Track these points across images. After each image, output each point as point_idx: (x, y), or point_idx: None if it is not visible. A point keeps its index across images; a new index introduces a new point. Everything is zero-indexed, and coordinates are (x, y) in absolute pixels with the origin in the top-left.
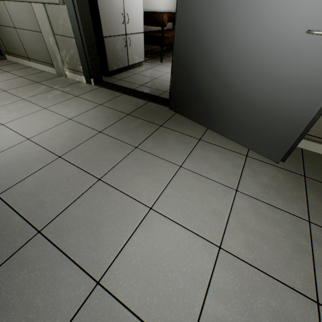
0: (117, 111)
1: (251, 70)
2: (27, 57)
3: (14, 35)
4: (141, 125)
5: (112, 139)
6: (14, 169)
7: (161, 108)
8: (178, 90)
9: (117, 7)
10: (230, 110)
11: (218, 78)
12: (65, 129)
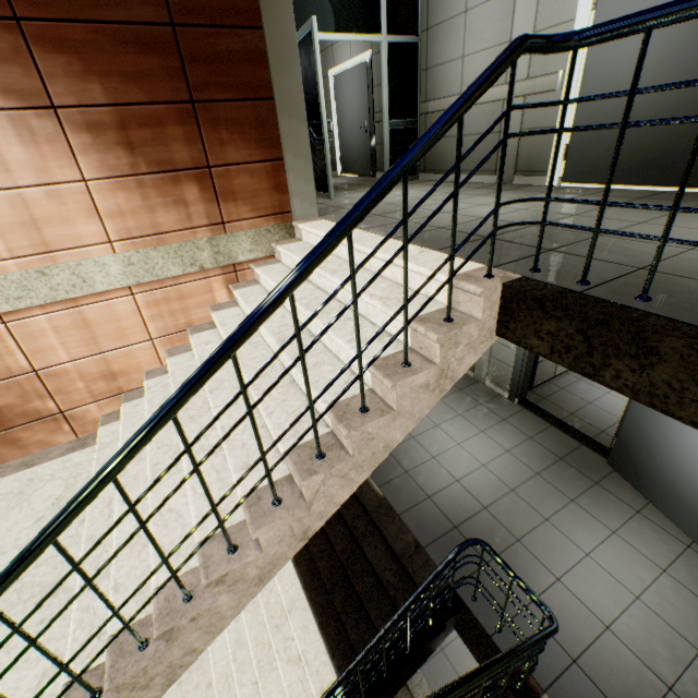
0: (549, 451)
1: (691, 480)
2: None
3: None
4: (575, 475)
5: (549, 484)
6: (485, 490)
7: (596, 459)
8: (620, 455)
9: None
10: (673, 499)
11: (662, 469)
12: (506, 461)
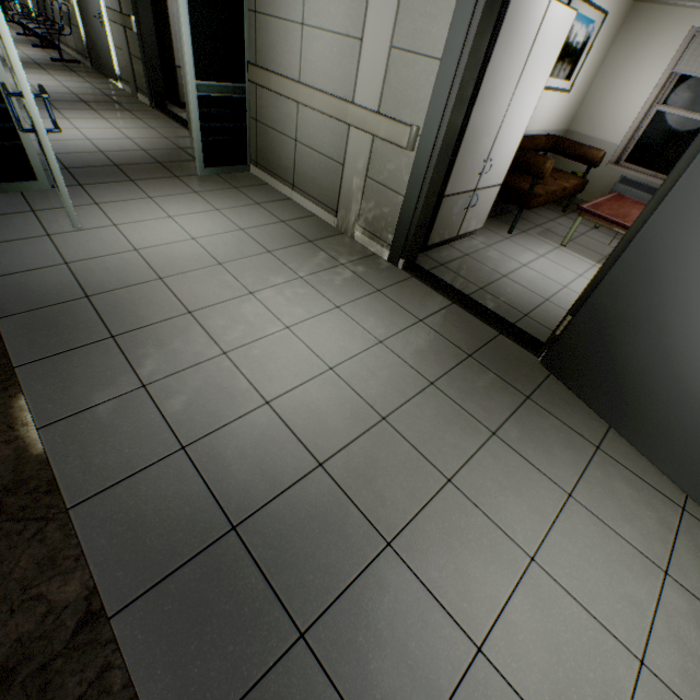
0: (451, 343)
1: None
2: (292, 183)
3: (287, 148)
4: (494, 385)
5: (453, 404)
6: (328, 422)
7: (524, 356)
8: (575, 347)
9: (481, 152)
10: (673, 424)
11: (669, 369)
12: (377, 361)
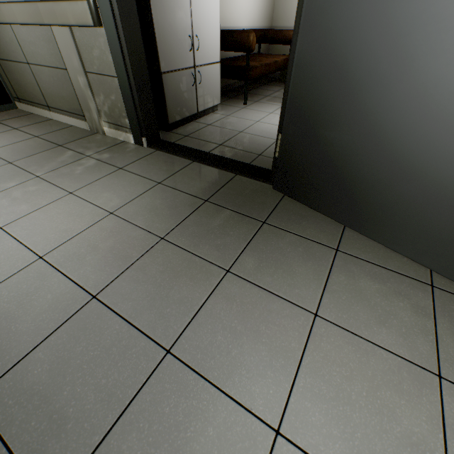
0: (188, 194)
1: None
2: (47, 105)
3: (28, 74)
4: (230, 221)
5: (184, 253)
6: (11, 328)
7: (259, 187)
8: (293, 161)
9: (182, 27)
10: (398, 203)
11: (376, 146)
12: (102, 233)
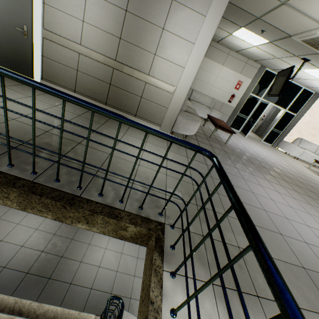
0: None
1: None
2: None
3: None
4: None
5: None
6: None
7: None
8: None
9: None
10: None
11: None
12: None
